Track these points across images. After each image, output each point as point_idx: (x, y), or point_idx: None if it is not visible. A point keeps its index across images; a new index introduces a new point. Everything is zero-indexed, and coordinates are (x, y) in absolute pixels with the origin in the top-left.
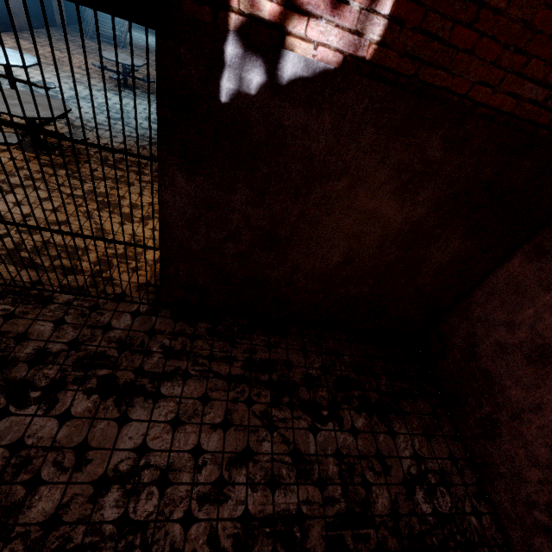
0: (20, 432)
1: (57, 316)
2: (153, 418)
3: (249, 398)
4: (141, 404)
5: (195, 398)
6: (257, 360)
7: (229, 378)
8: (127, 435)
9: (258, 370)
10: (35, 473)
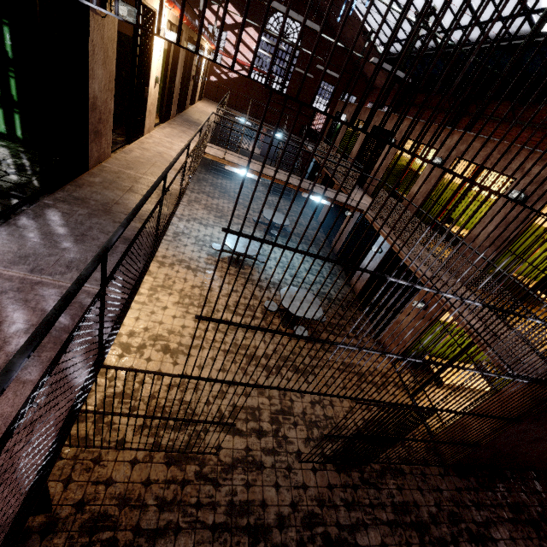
0: None
1: (415, 485)
2: None
3: (528, 535)
4: (492, 546)
5: (508, 538)
6: (511, 503)
7: (510, 520)
8: None
9: (517, 512)
10: None
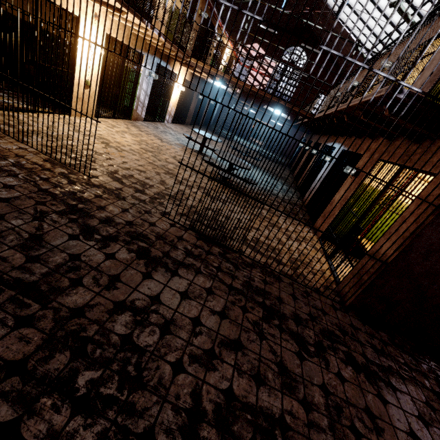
0: (320, 377)
1: (290, 292)
2: (403, 408)
3: None
4: (385, 388)
5: (421, 401)
6: None
7: (435, 392)
8: (393, 415)
9: None
10: (350, 421)
